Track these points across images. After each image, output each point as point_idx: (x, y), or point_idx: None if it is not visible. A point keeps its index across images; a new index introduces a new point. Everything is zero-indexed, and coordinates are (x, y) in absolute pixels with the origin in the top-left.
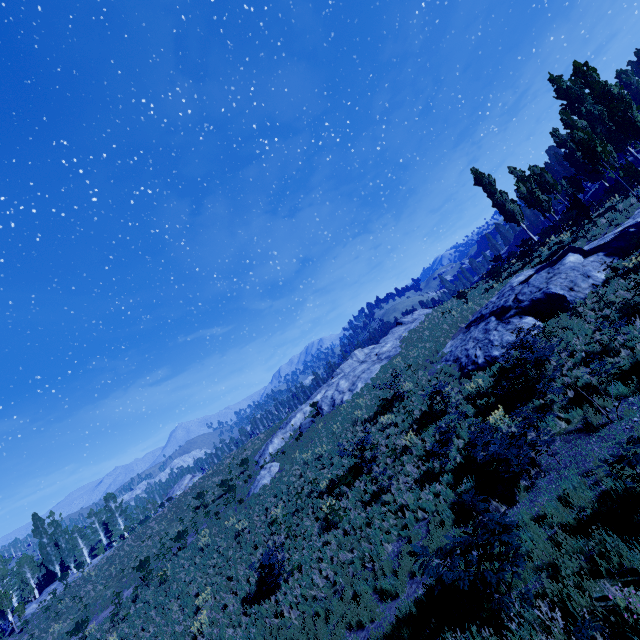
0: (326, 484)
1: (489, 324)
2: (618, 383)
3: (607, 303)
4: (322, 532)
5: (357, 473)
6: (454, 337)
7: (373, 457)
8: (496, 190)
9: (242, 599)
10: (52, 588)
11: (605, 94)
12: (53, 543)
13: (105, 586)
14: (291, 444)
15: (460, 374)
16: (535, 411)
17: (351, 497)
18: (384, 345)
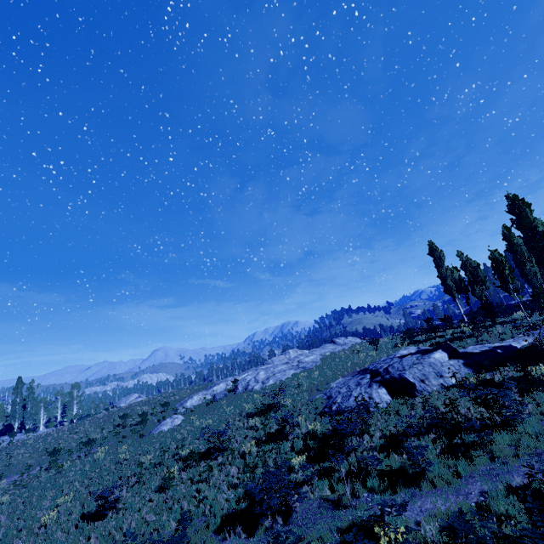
0: (189, 453)
1: (363, 379)
2: (376, 478)
3: (430, 407)
4: (156, 490)
5: (210, 455)
6: (346, 376)
7: (225, 448)
8: (443, 265)
9: (82, 513)
10: (5, 438)
11: (531, 228)
12: (22, 404)
13: (30, 455)
14: (202, 406)
15: (321, 411)
16: (323, 470)
17: (190, 473)
18: (309, 355)
